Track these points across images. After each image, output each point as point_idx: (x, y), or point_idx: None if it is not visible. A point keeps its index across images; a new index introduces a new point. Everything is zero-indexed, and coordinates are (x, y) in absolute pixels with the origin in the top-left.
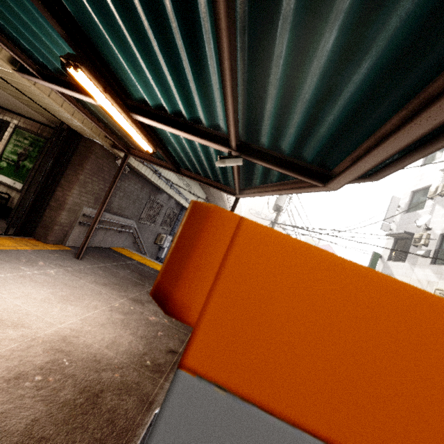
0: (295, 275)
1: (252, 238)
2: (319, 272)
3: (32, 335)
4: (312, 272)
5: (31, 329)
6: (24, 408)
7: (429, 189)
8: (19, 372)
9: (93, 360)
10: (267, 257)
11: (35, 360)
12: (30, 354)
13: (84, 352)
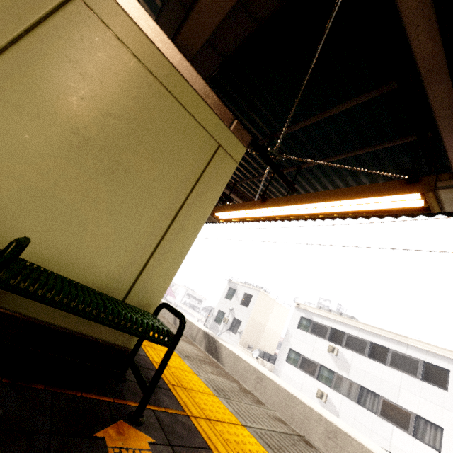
0: None
1: None
2: None
3: None
4: None
5: None
6: None
7: (224, 317)
8: None
9: None
10: None
11: None
12: None
13: None
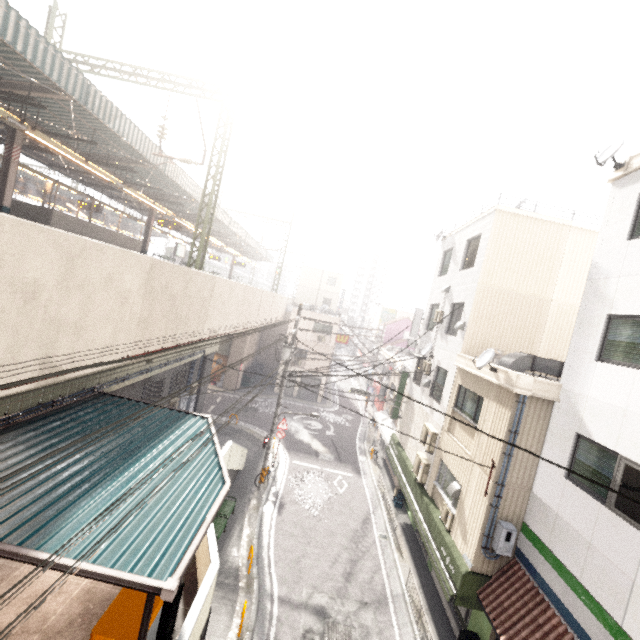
0: (102, 639)
1: (97, 636)
2: (104, 639)
3: (70, 596)
4: (104, 639)
5: (68, 593)
6: (77, 636)
7: (435, 312)
8: (70, 620)
9: (106, 599)
10: (99, 638)
11: (76, 611)
12: (72, 609)
13: (100, 596)
